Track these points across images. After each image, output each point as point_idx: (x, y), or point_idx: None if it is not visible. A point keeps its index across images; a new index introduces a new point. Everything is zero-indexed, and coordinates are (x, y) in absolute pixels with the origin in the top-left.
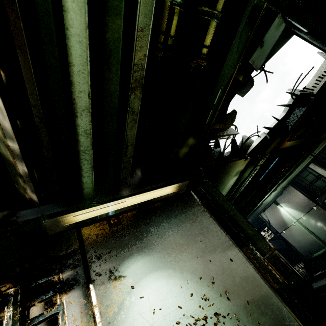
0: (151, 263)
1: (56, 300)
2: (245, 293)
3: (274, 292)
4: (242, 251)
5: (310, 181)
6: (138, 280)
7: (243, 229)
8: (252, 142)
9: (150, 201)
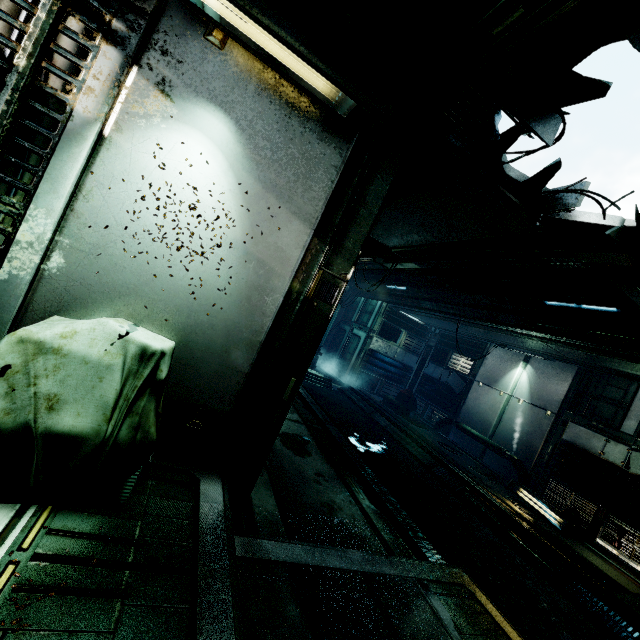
0: (210, 126)
1: (96, 39)
2: (263, 251)
3: (289, 283)
4: (312, 238)
5: (605, 394)
6: (182, 121)
7: (346, 234)
8: (574, 205)
9: (284, 68)
